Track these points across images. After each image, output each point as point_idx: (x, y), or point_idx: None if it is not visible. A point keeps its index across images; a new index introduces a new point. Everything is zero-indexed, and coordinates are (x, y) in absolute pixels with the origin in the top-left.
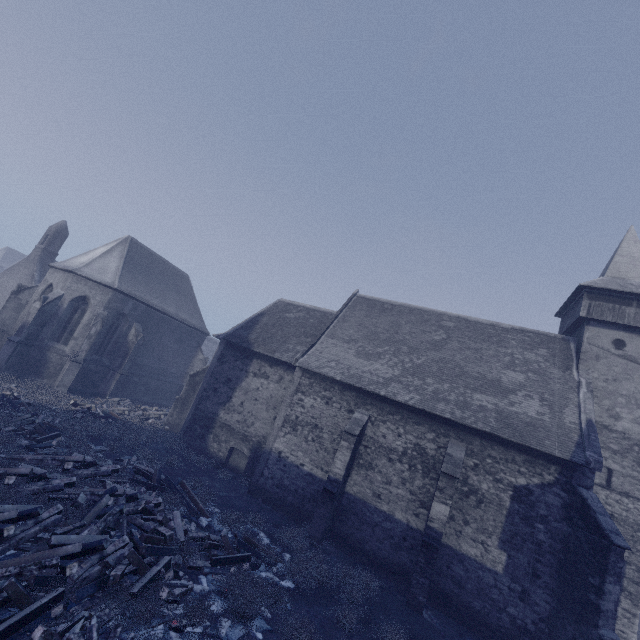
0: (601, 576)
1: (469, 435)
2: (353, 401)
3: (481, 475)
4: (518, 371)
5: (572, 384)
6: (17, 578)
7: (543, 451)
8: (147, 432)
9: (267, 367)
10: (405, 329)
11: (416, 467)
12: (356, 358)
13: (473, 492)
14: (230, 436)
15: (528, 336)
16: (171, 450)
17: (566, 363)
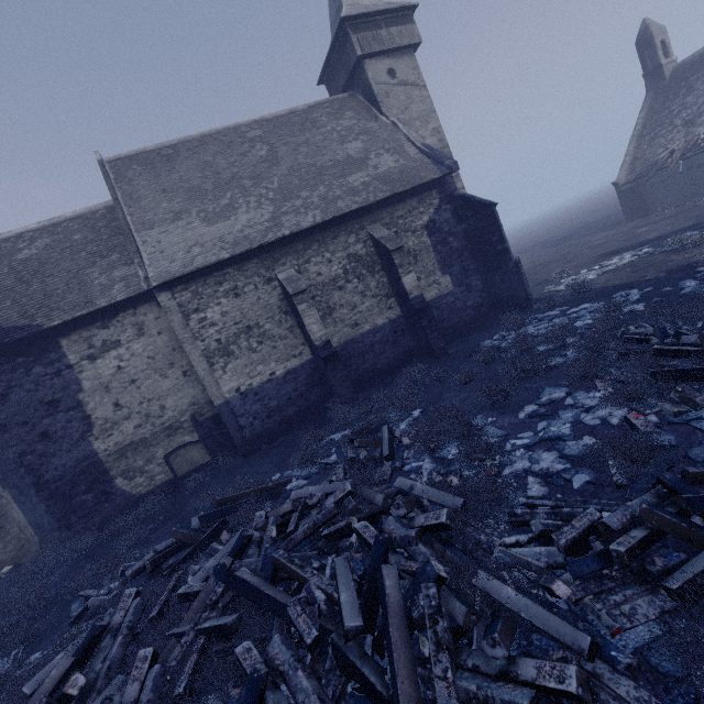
0: (498, 231)
1: (376, 213)
2: (262, 268)
3: (404, 237)
4: (353, 140)
5: (390, 128)
6: (452, 659)
7: (427, 181)
8: (6, 591)
9: (100, 333)
10: (221, 164)
11: (363, 274)
12: (212, 227)
13: (408, 254)
14: (148, 450)
15: (327, 107)
16: (86, 553)
17: (371, 114)
